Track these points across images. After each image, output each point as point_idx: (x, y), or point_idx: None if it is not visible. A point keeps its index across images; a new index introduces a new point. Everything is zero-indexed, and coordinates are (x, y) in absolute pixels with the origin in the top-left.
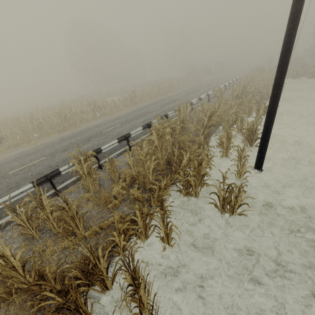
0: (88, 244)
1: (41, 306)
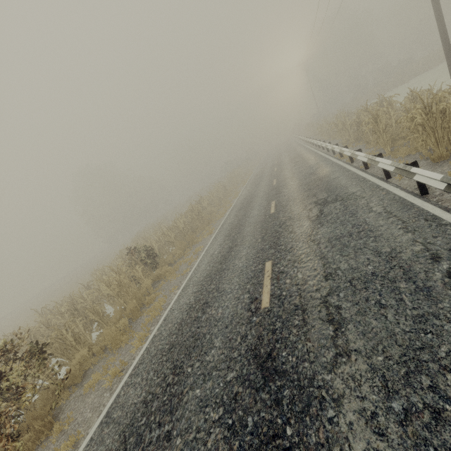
0: None
1: None
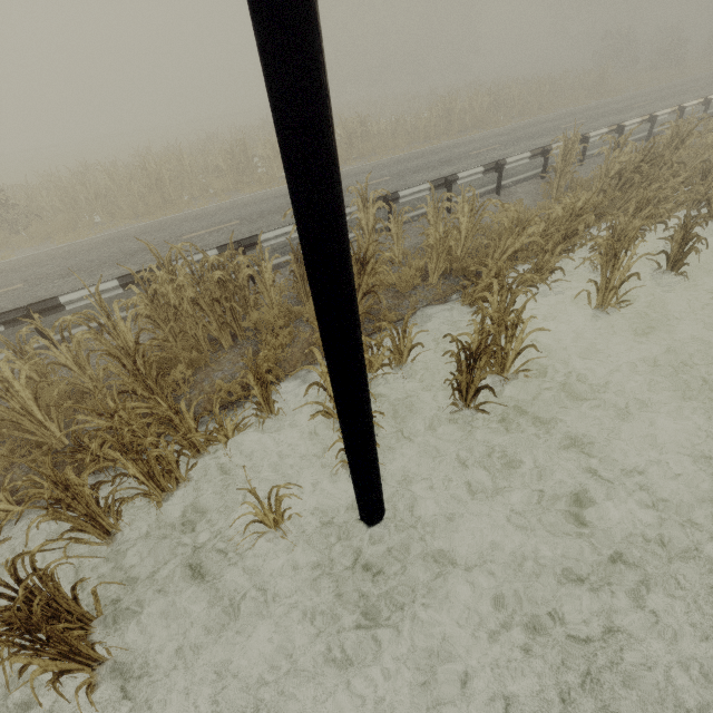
0: None
1: None
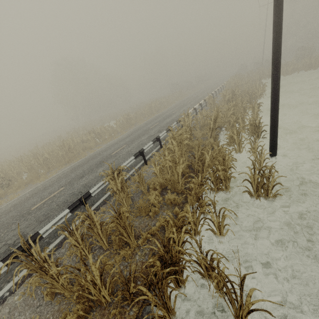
0: (143, 252)
1: (121, 316)
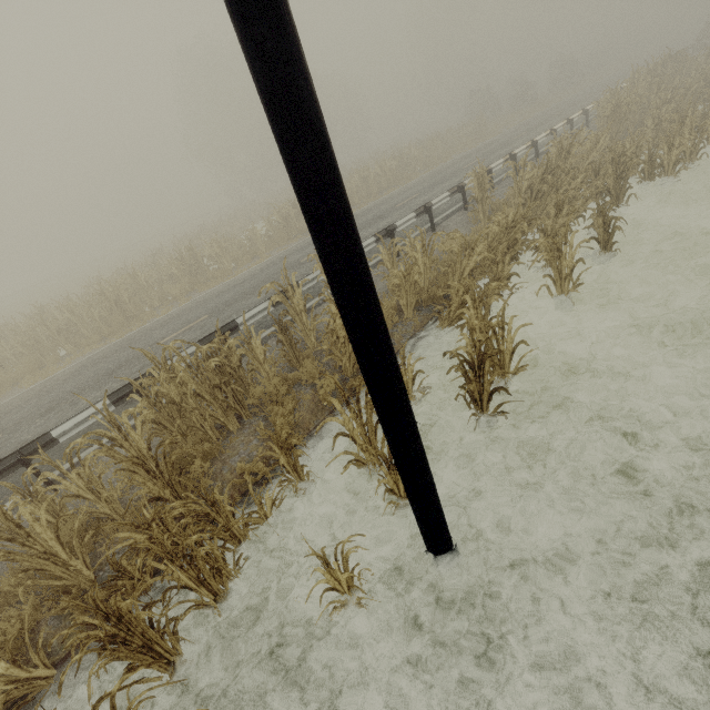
0: None
1: None
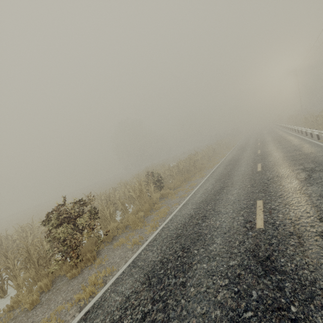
0: None
1: None
